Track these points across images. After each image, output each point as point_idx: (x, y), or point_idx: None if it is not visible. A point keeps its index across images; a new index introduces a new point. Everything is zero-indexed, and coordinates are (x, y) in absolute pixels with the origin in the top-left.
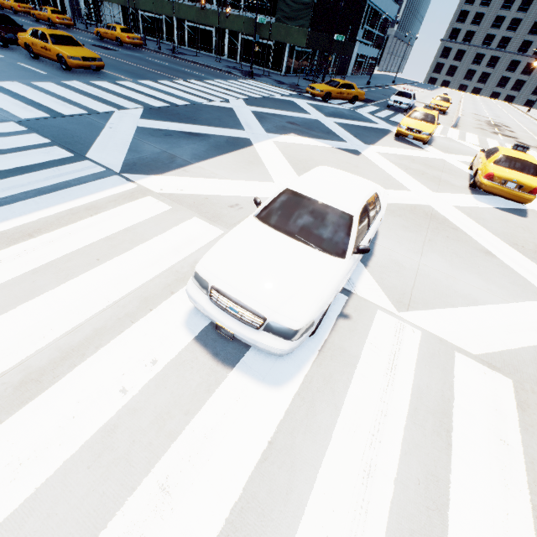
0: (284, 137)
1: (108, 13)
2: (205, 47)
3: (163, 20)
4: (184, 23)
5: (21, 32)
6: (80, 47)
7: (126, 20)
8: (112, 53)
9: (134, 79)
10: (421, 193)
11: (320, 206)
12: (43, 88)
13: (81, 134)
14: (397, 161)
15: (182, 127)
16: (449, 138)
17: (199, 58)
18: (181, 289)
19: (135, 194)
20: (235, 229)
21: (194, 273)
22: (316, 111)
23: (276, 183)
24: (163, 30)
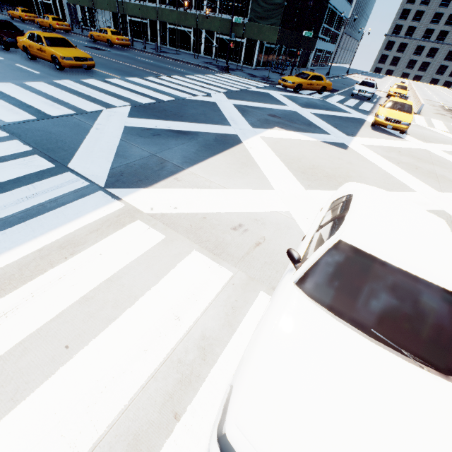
0: (270, 131)
1: (101, 20)
2: (184, 46)
3: (147, 24)
4: (166, 26)
5: (21, 36)
6: (72, 48)
7: (116, 25)
8: (103, 53)
9: (122, 76)
10: (428, 194)
11: (405, 278)
12: (34, 88)
13: (66, 138)
14: (385, 154)
15: (170, 125)
16: (419, 125)
17: (179, 55)
18: (189, 407)
19: (121, 217)
20: (274, 318)
21: (223, 440)
22: (291, 102)
23: (276, 190)
24: (147, 32)
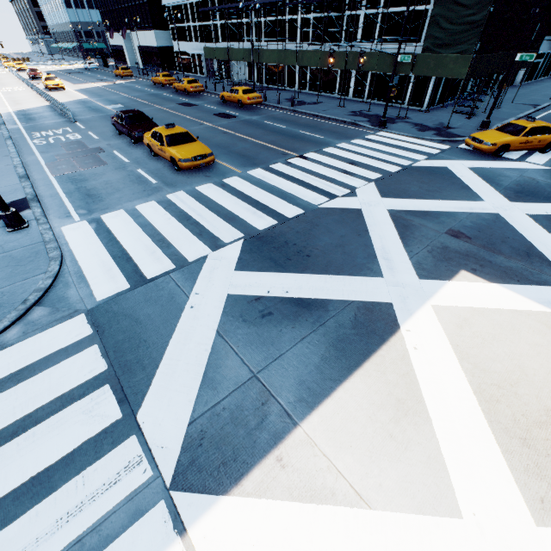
0: (452, 287)
1: (236, 69)
2: (327, 88)
3: (285, 67)
4: (306, 67)
5: (149, 127)
6: (193, 142)
7: (251, 72)
8: (230, 123)
9: (244, 168)
10: None
11: None
12: (143, 216)
13: (151, 334)
14: None
15: (288, 286)
16: None
17: (319, 106)
18: None
19: None
20: None
21: None
22: (490, 187)
23: (467, 523)
24: (284, 77)
